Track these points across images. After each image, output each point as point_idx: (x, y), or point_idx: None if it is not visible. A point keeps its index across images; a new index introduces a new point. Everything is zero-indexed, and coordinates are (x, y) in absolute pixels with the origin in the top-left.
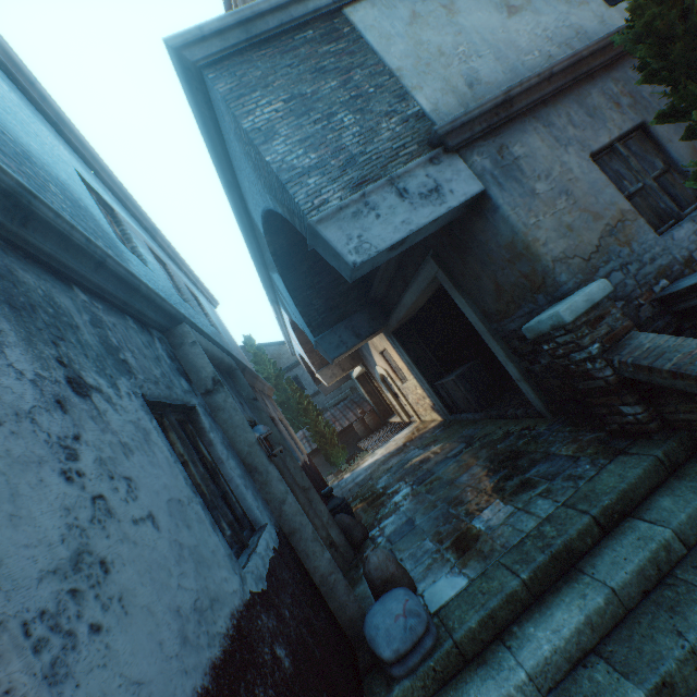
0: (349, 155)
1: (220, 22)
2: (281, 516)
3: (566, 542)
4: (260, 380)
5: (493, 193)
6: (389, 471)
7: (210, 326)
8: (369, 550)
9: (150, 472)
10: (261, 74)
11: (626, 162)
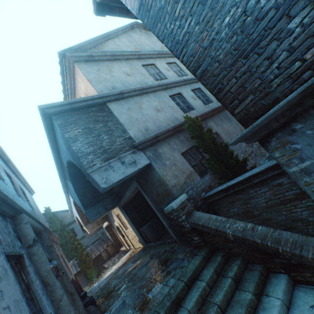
0: (105, 148)
1: (62, 102)
2: (59, 308)
3: (177, 295)
4: (53, 234)
5: (153, 164)
6: (117, 277)
7: (30, 207)
8: None
9: (8, 287)
10: (75, 119)
11: (191, 156)
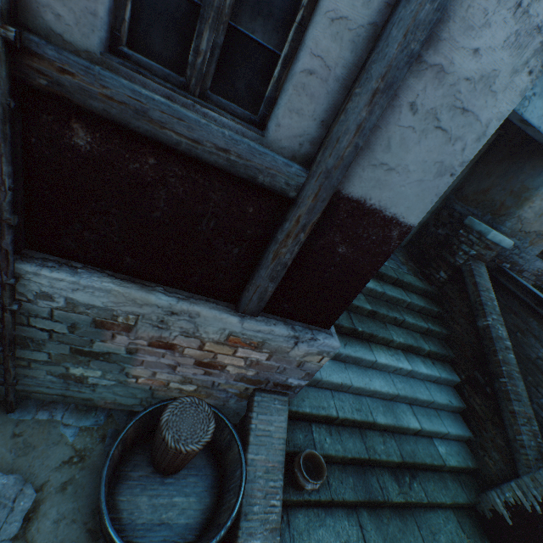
0: None
1: None
2: None
3: (385, 274)
4: None
5: None
6: None
7: None
8: None
9: None
10: None
11: None
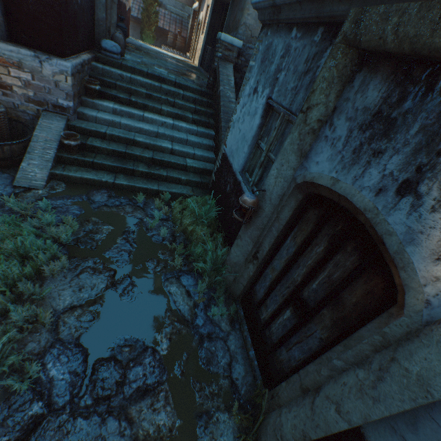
0: None
1: None
2: None
3: (165, 78)
4: None
5: None
6: (157, 54)
7: None
8: (118, 32)
9: None
10: None
11: None
